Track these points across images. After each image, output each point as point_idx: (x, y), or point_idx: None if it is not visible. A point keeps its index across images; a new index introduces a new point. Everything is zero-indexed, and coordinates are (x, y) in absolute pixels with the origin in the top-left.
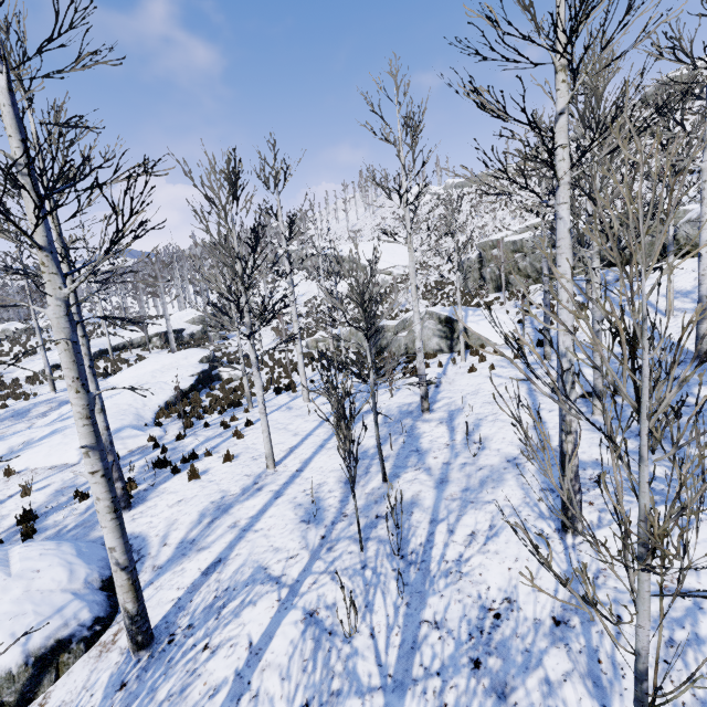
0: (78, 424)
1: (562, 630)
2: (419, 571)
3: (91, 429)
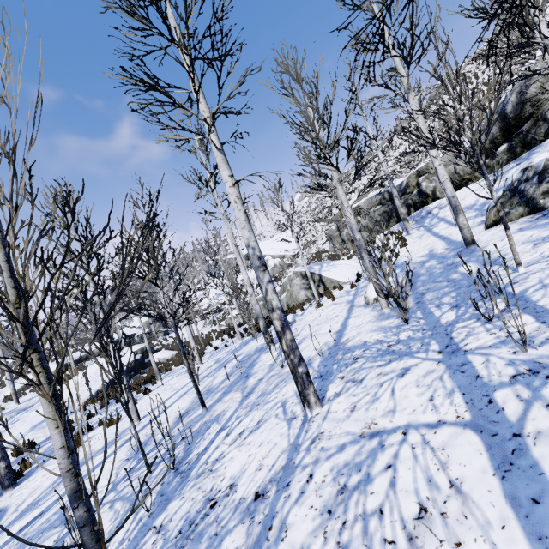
0: None
1: (257, 503)
2: (180, 479)
3: None
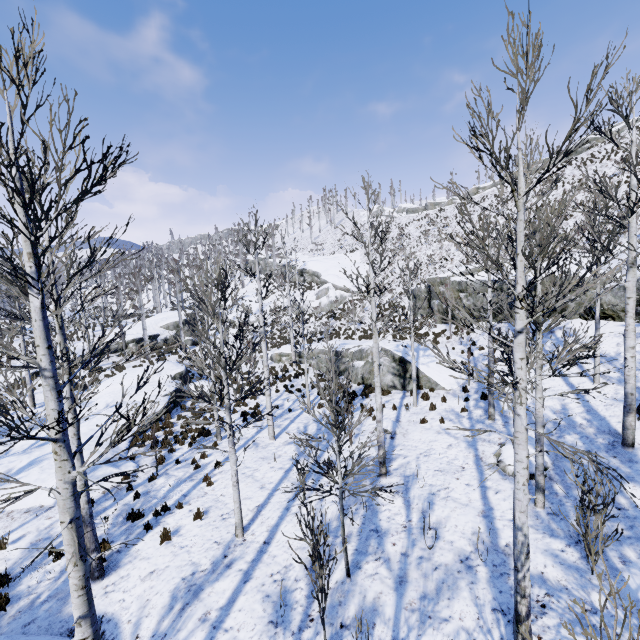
0: (74, 596)
1: None
2: None
3: (85, 598)
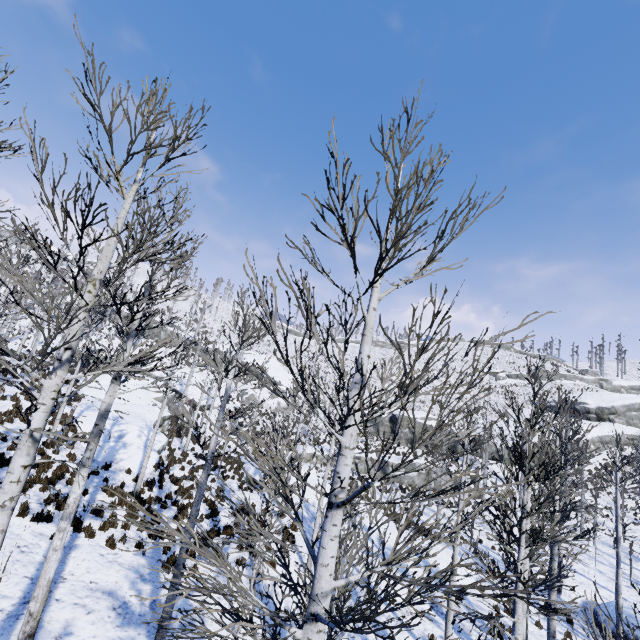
0: None
1: None
2: None
3: None
